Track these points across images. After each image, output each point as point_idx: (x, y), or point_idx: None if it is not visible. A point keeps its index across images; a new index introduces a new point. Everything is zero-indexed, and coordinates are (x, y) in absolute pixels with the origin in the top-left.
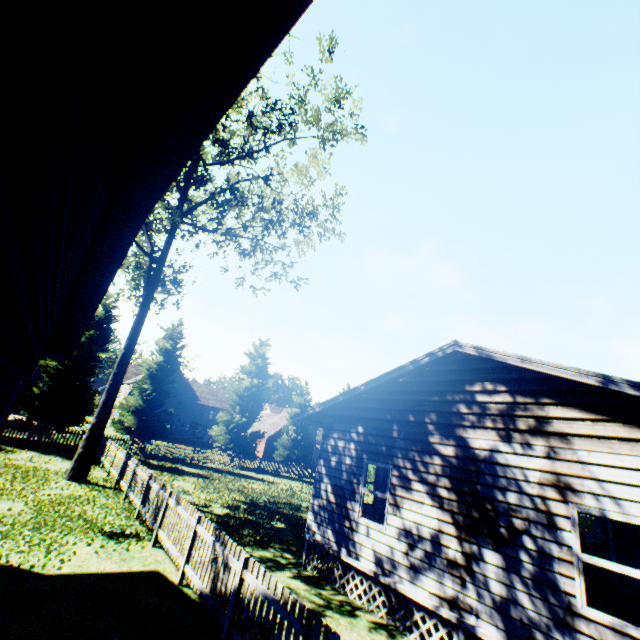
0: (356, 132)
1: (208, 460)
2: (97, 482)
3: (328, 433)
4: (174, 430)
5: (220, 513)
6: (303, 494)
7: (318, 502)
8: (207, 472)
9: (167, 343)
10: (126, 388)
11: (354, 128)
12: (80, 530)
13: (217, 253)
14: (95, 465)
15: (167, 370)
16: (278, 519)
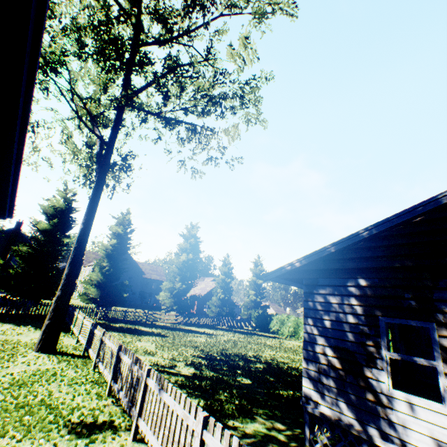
0: (289, 5)
1: (159, 320)
2: (66, 351)
3: (312, 290)
4: (127, 298)
5: (187, 374)
6: (242, 343)
7: (315, 367)
8: (161, 330)
9: (119, 229)
10: (89, 269)
11: (285, 2)
12: (39, 429)
13: (160, 138)
14: (65, 332)
15: (120, 250)
16: (240, 374)
